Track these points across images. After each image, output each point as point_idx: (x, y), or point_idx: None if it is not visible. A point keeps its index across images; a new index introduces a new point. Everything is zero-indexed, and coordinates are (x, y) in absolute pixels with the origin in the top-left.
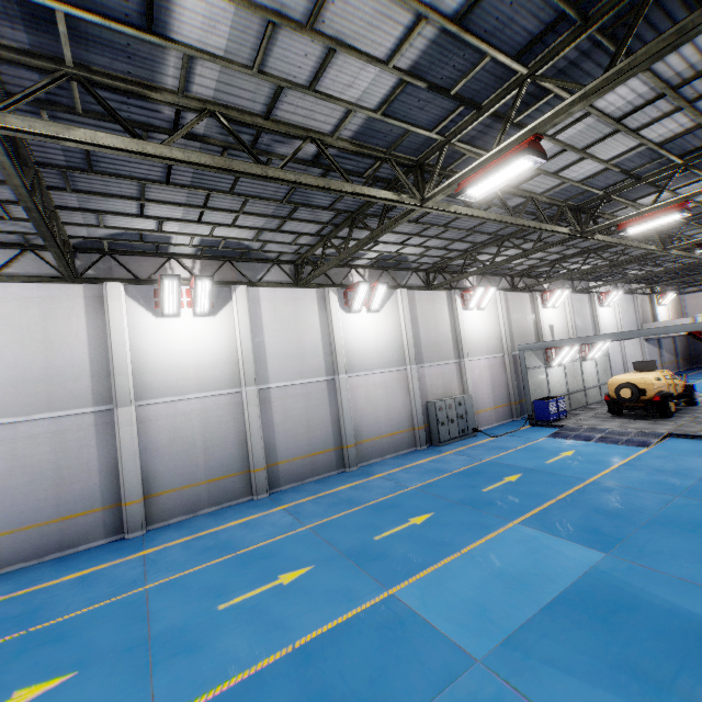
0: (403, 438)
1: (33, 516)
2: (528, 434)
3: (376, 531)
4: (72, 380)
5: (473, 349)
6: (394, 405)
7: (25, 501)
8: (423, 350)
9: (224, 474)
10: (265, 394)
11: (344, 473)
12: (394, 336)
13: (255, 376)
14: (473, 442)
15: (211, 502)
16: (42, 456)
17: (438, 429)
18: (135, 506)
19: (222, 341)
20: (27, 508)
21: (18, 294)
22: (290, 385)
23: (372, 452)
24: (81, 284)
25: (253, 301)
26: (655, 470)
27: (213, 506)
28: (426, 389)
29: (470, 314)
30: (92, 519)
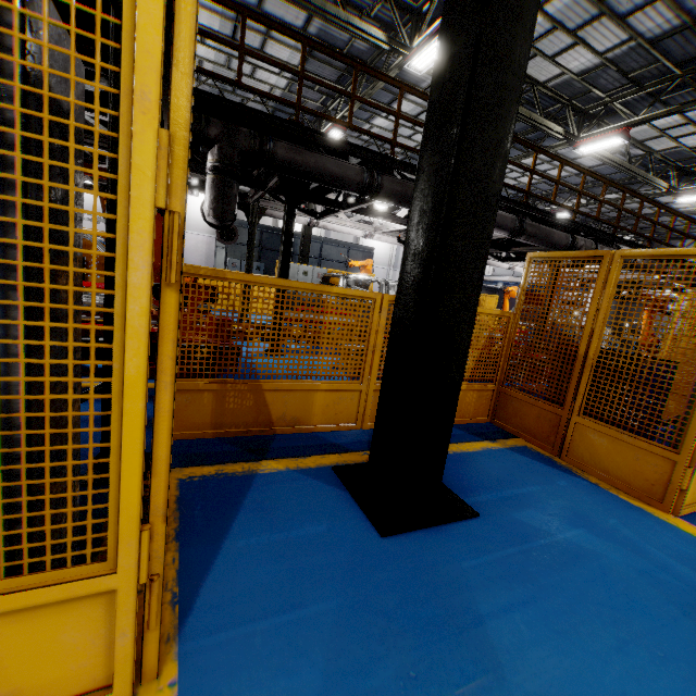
0: None
1: None
2: None
3: None
4: None
5: (193, 225)
6: None
7: None
8: None
9: None
10: None
11: None
12: None
13: None
14: None
15: None
16: None
17: None
18: None
19: None
20: None
21: None
22: None
23: None
24: None
25: None
26: None
27: None
28: None
29: (196, 199)
30: None
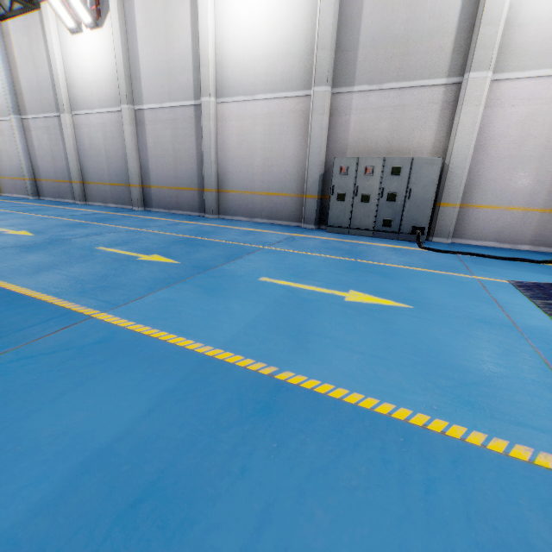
0: (284, 204)
1: (49, 175)
2: (497, 267)
3: (7, 226)
4: (47, 92)
5: (532, 46)
6: (279, 153)
7: (46, 166)
8: (361, 56)
9: (118, 182)
10: (141, 115)
11: (199, 216)
12: (301, 29)
13: (127, 94)
14: (370, 241)
15: (113, 200)
16: (46, 141)
17: (328, 204)
18: (76, 185)
19: (109, 56)
20: (47, 170)
21: (20, 27)
22: (160, 108)
23: (238, 207)
24: (38, 12)
25: (129, 1)
26: (172, 496)
27: (114, 203)
28: (345, 137)
29: None
30: (67, 186)
